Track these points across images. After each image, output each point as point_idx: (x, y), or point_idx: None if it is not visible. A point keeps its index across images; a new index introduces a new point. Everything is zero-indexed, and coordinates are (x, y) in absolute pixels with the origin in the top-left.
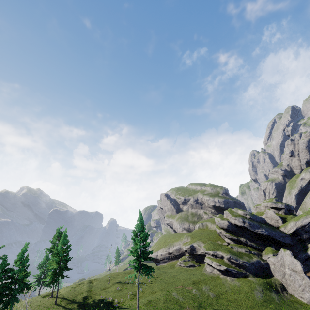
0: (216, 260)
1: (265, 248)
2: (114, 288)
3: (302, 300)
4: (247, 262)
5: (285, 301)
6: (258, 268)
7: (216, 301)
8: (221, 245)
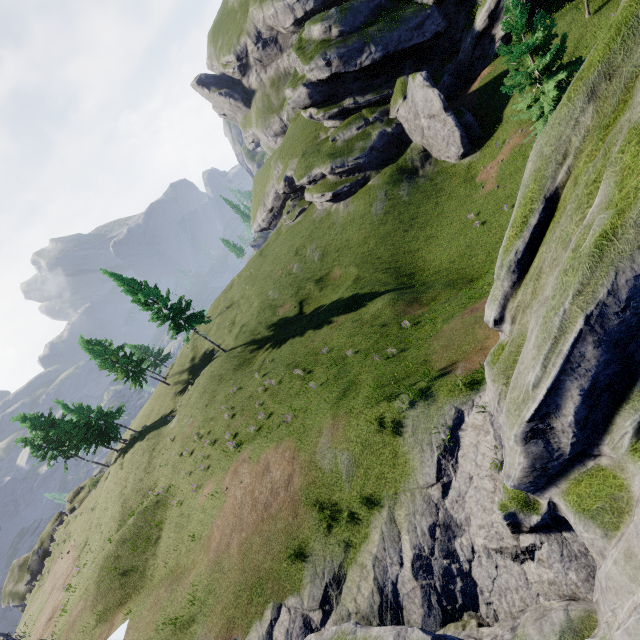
0: (316, 190)
1: (394, 88)
2: (215, 328)
3: (450, 161)
4: (361, 156)
5: (420, 185)
6: (385, 147)
7: (322, 263)
8: (320, 148)
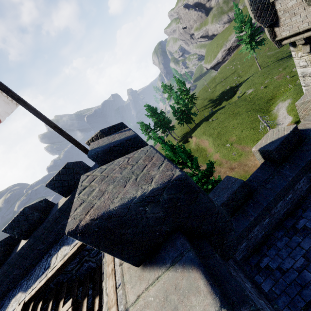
0: None
1: None
2: (220, 87)
3: None
4: None
5: None
6: None
7: None
8: None
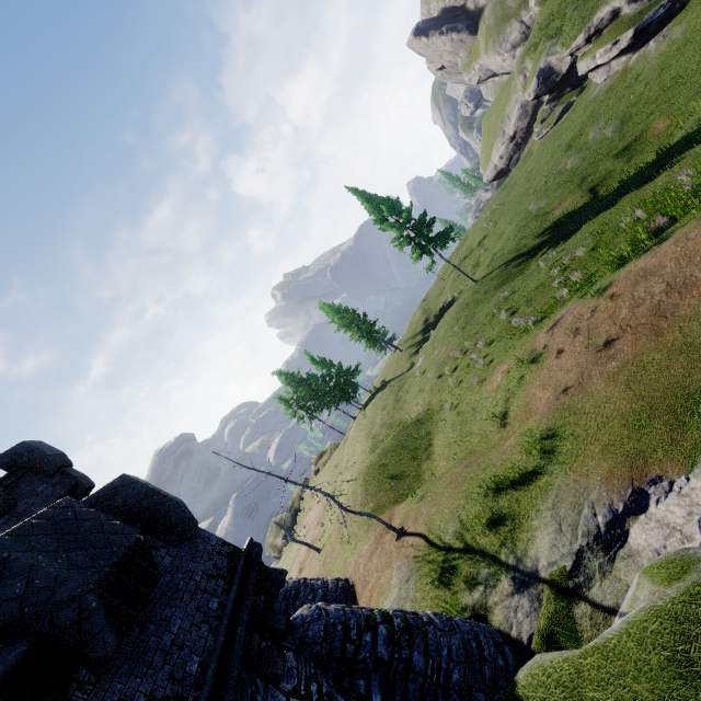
0: (601, 44)
1: None
2: (451, 282)
3: None
4: None
5: None
6: None
7: (622, 132)
8: None
